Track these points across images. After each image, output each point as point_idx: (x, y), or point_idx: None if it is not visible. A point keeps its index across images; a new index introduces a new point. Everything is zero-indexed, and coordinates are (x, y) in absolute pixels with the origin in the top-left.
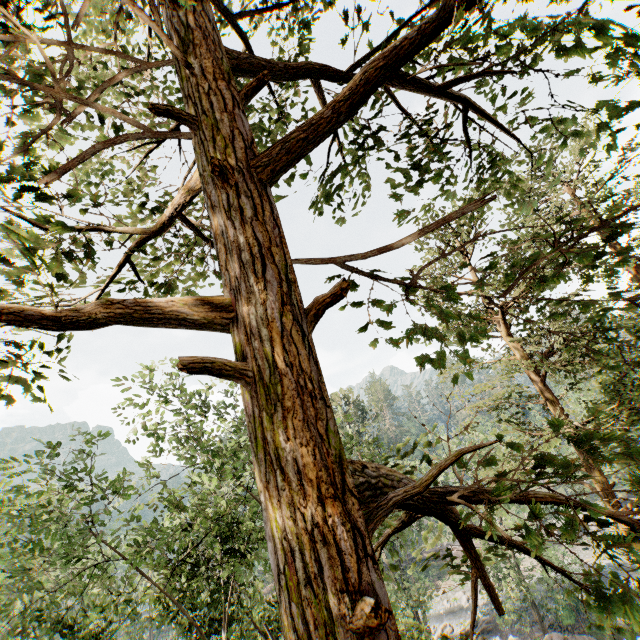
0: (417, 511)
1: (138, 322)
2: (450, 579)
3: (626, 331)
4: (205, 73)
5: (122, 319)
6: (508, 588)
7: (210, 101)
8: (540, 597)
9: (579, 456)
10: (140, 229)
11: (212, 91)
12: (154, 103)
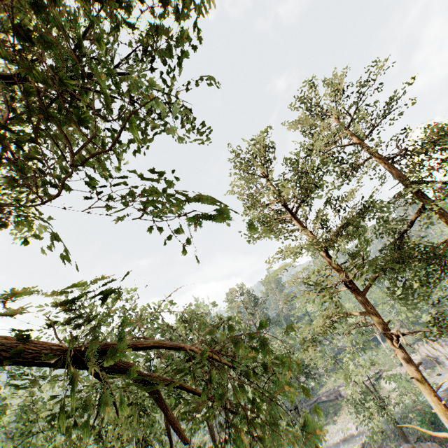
0: (48, 364)
1: None
2: (343, 414)
3: (377, 210)
4: None
5: None
6: (385, 414)
7: None
8: (408, 417)
9: (362, 305)
10: None
11: None
12: None
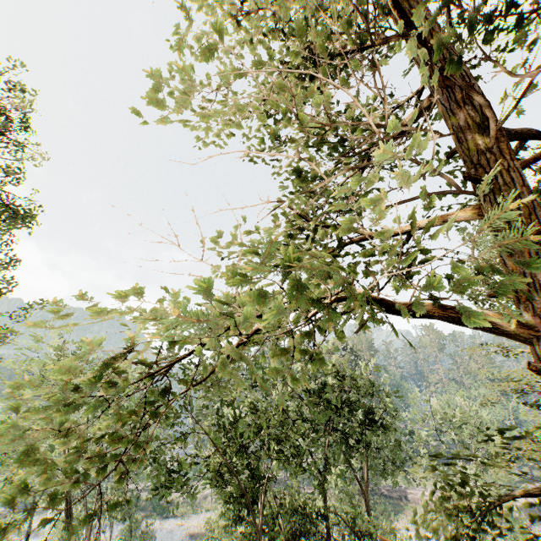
0: None
1: (460, 323)
2: (404, 518)
3: None
4: (502, 153)
5: (449, 319)
6: None
7: (509, 176)
8: None
9: None
10: (372, 233)
11: (509, 168)
12: (469, 173)
